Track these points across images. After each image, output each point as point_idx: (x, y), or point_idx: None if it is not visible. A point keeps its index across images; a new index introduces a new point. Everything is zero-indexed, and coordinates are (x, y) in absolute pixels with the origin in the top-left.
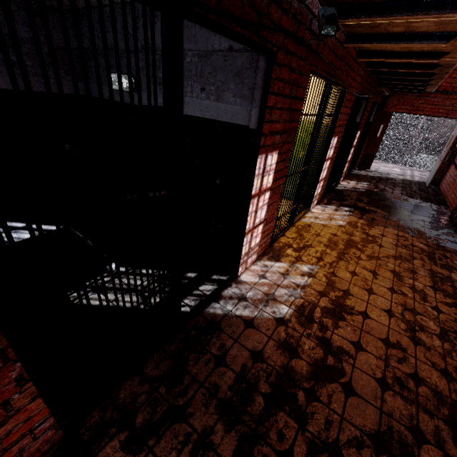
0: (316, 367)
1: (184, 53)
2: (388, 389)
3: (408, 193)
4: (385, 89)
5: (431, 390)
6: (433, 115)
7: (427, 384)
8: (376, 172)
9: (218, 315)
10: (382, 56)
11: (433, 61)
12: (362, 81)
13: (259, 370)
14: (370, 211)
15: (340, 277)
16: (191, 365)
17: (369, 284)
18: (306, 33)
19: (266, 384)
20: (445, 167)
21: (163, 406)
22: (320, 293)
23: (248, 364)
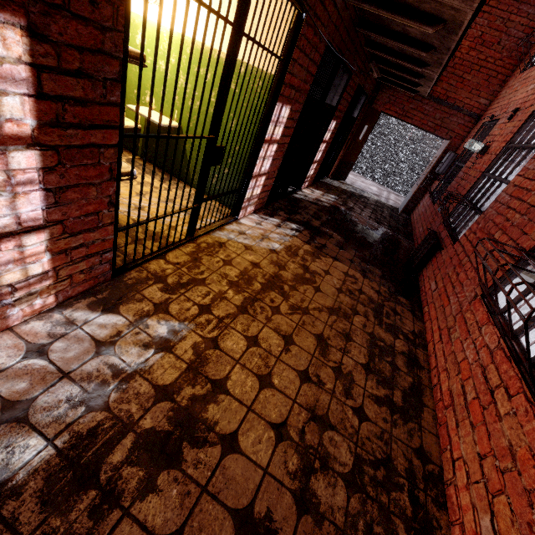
0: None
1: None
2: None
3: (377, 218)
4: (374, 67)
5: None
6: (421, 127)
7: None
8: (351, 186)
9: None
10: None
11: None
12: (339, 22)
13: None
14: (324, 233)
15: (223, 349)
16: None
17: (270, 364)
18: None
19: None
20: (421, 194)
21: None
22: (160, 390)
23: None
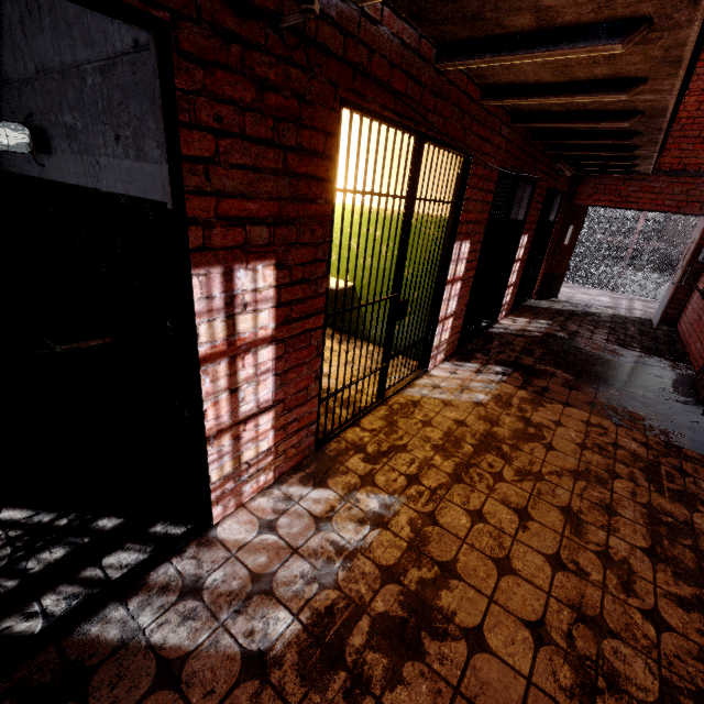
0: None
1: (83, 70)
2: None
3: (620, 340)
4: (564, 166)
5: None
6: (656, 209)
7: None
8: (568, 303)
9: (103, 646)
10: (525, 94)
11: (618, 95)
12: (509, 146)
13: None
14: (542, 372)
15: (444, 526)
16: None
17: (506, 545)
18: (292, 9)
19: None
20: (685, 294)
21: None
22: (385, 571)
23: None
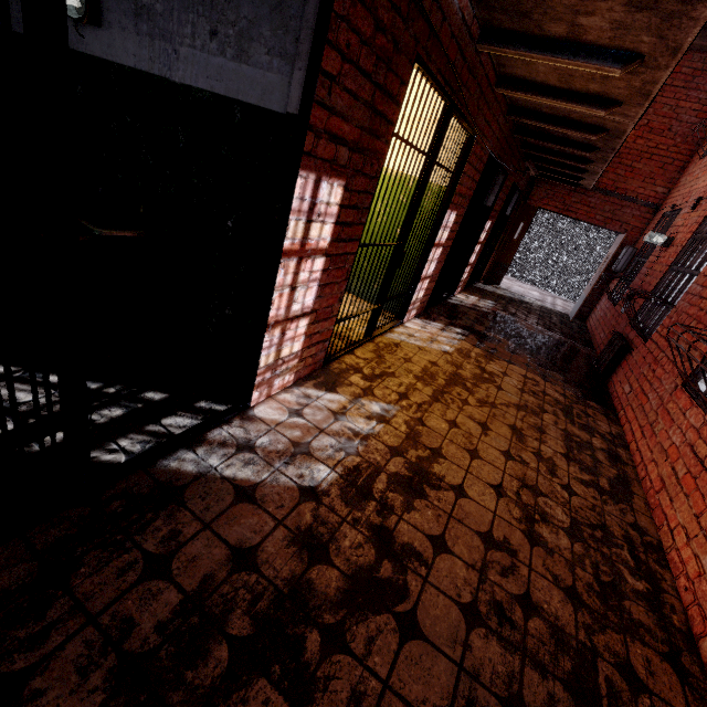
0: (357, 582)
1: None
2: (479, 624)
3: (546, 325)
4: (531, 165)
5: (548, 626)
6: (588, 221)
7: (543, 614)
8: (508, 291)
9: (186, 475)
10: (531, 91)
11: (600, 111)
12: (500, 135)
13: (239, 588)
14: (491, 338)
15: (430, 427)
16: (84, 575)
17: (474, 442)
18: None
19: (246, 617)
20: (596, 297)
21: None
22: (392, 449)
23: (218, 575)
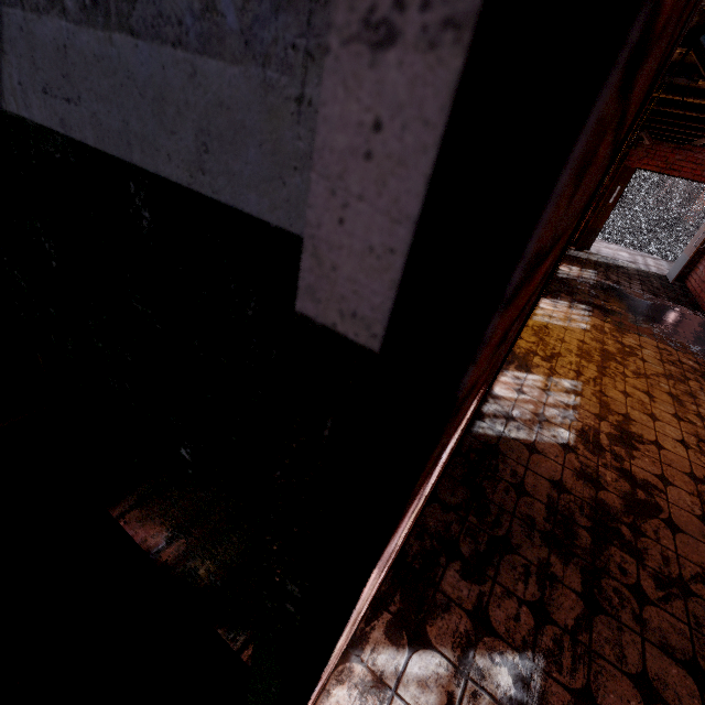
0: (629, 501)
1: None
2: None
3: (651, 290)
4: (645, 135)
5: None
6: (693, 179)
7: None
8: (599, 255)
9: (492, 437)
10: (693, 95)
11: None
12: None
13: (569, 502)
14: (613, 311)
15: (612, 397)
16: (490, 493)
17: (649, 408)
18: None
19: (583, 517)
20: (697, 256)
21: (483, 537)
22: (597, 416)
23: (553, 495)
